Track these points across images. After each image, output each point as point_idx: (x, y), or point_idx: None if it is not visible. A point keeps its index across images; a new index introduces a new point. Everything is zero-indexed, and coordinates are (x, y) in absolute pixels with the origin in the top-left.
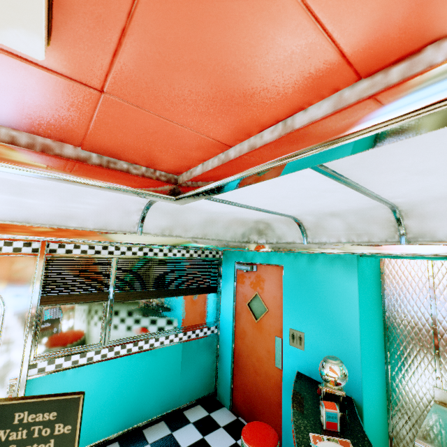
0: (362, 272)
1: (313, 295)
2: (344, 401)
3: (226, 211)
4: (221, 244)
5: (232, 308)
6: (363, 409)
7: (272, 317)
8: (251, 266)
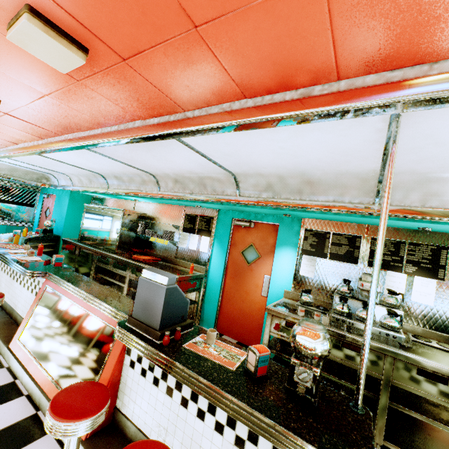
0: (74, 197)
1: (60, 205)
2: (49, 230)
3: (19, 166)
4: (22, 180)
5: (39, 214)
6: (62, 238)
7: (51, 216)
8: (48, 195)
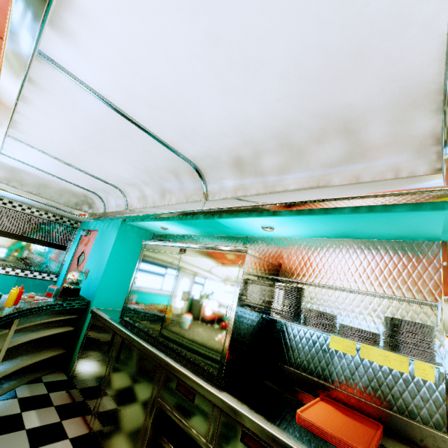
0: (124, 232)
1: (101, 245)
2: (71, 290)
3: (50, 179)
4: (53, 204)
5: (70, 261)
6: (92, 306)
7: (84, 264)
8: (88, 231)
